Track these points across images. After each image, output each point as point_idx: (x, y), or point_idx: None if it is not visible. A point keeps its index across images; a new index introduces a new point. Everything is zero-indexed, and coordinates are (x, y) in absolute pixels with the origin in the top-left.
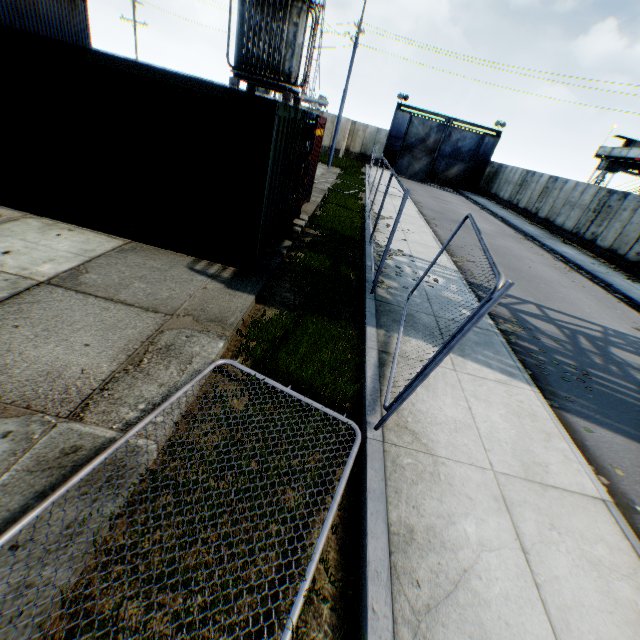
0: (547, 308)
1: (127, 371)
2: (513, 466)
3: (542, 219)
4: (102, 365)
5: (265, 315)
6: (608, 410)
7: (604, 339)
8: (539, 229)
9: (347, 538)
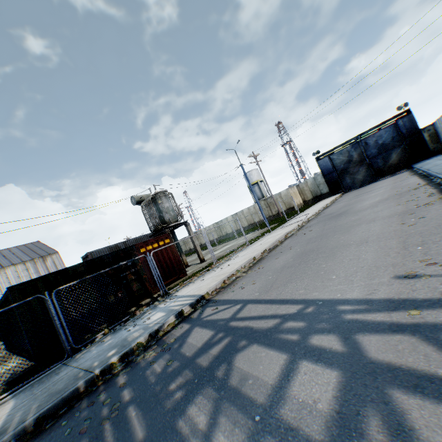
0: (257, 301)
1: None
2: None
3: None
4: None
5: None
6: None
7: (269, 330)
8: None
9: None
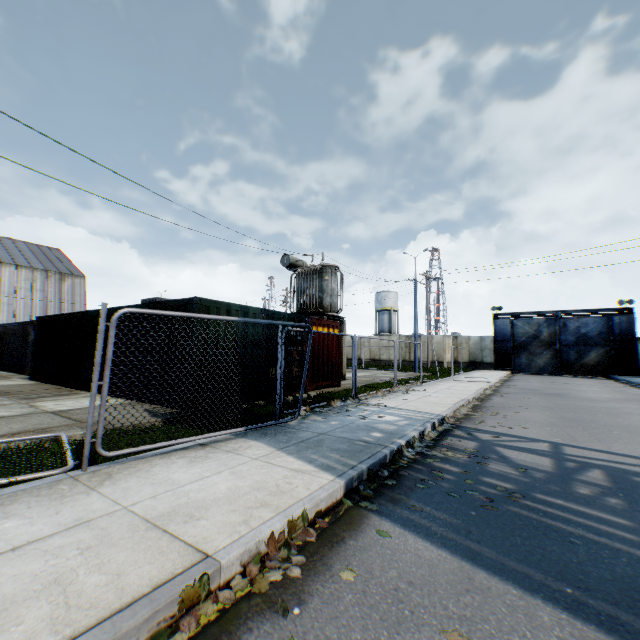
0: (575, 446)
1: (6, 435)
2: (156, 510)
3: None
4: (1, 433)
5: None
6: (484, 528)
7: None
8: None
9: None
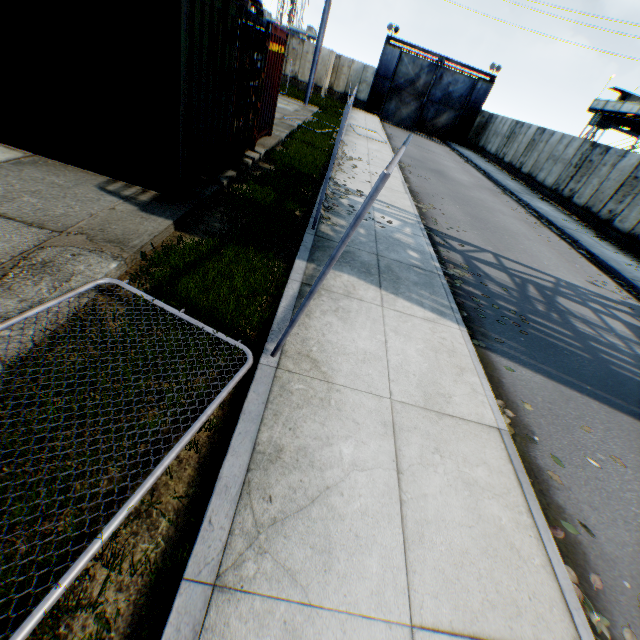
0: (505, 258)
1: None
2: (415, 396)
3: (525, 175)
4: None
5: (183, 242)
6: (536, 352)
7: (554, 289)
8: (520, 185)
9: (211, 458)
